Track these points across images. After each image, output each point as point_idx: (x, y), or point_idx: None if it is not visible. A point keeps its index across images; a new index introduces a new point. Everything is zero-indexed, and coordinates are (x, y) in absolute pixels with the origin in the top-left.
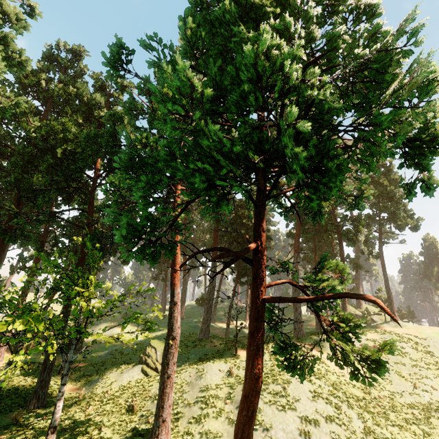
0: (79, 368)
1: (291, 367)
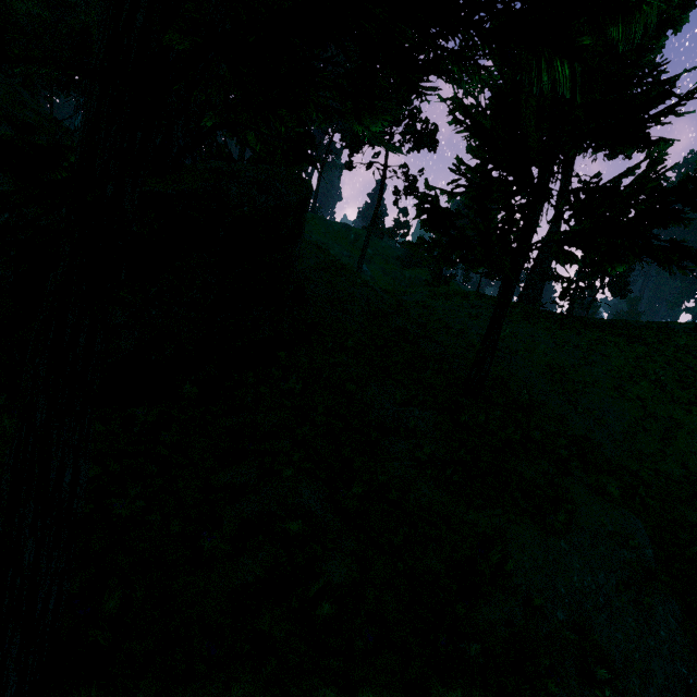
0: None
1: None
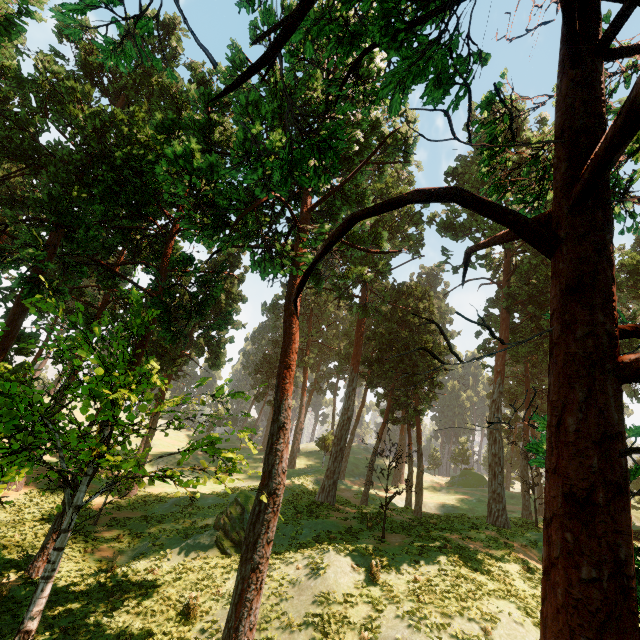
0: (126, 520)
1: None
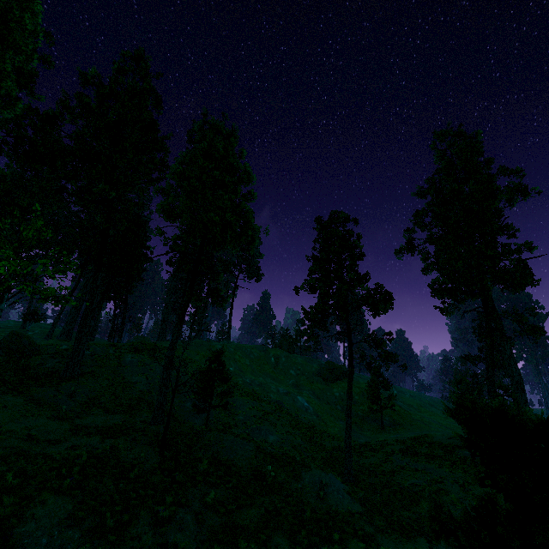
0: None
1: (197, 302)
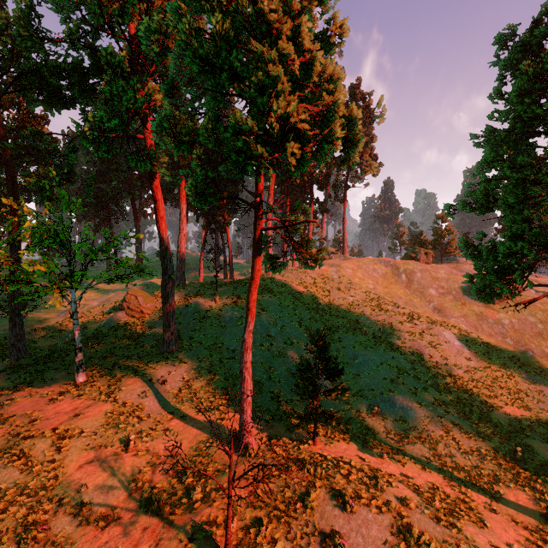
0: (41, 328)
1: (274, 268)
